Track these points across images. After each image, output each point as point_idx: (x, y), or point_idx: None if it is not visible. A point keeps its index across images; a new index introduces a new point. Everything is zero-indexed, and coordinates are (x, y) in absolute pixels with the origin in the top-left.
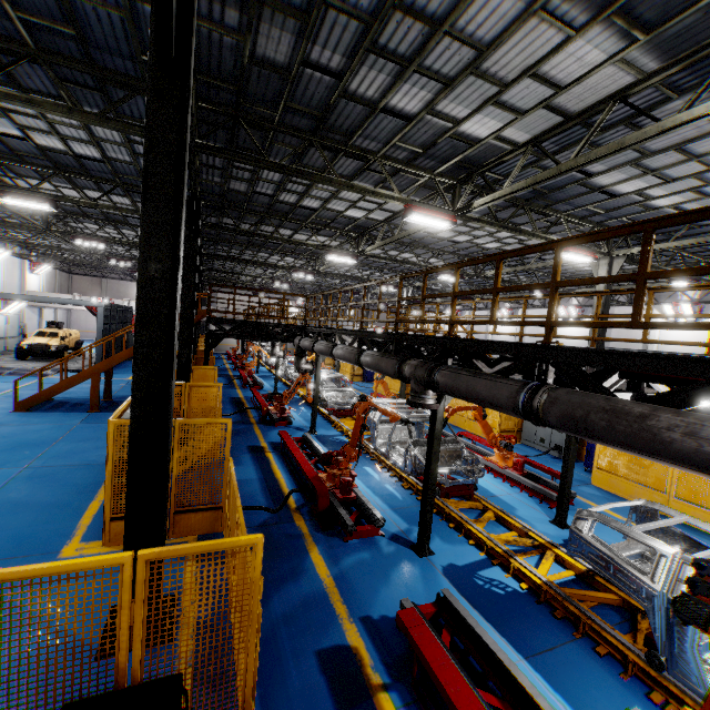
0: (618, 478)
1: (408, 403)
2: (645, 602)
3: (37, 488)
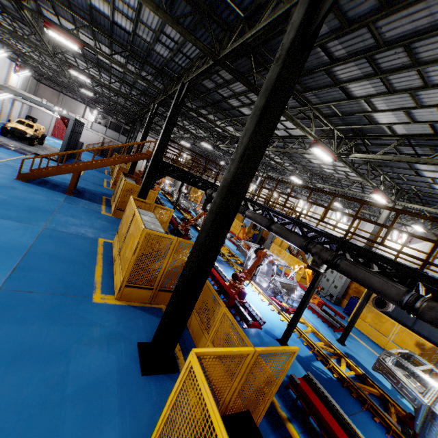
0: (364, 323)
1: (310, 268)
2: (415, 406)
3: (58, 246)
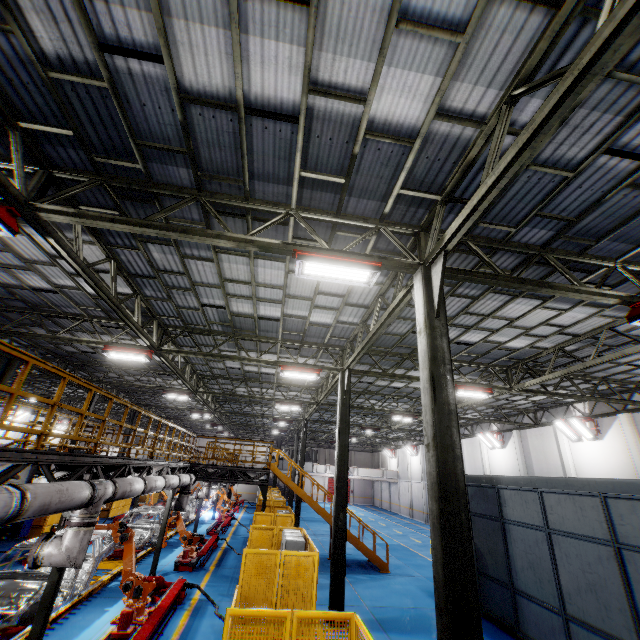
0: None
1: None
2: None
3: None
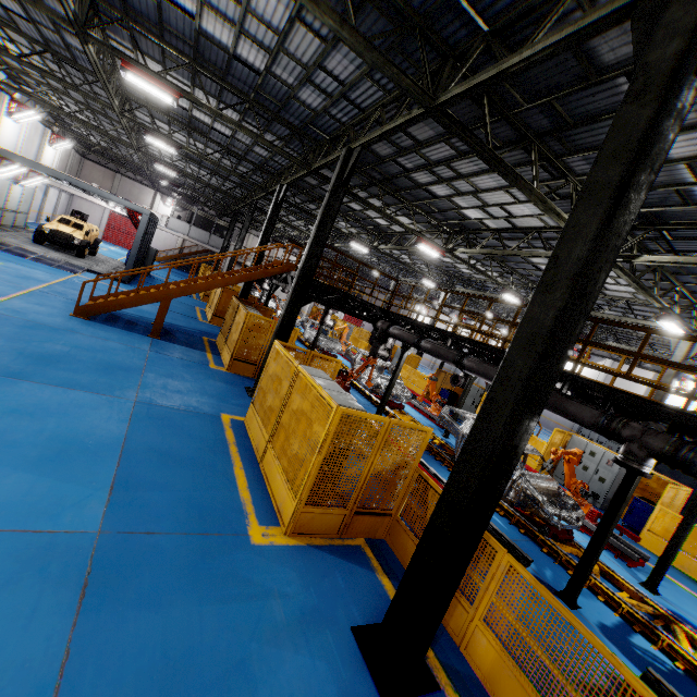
0: None
1: (624, 465)
2: None
3: (166, 434)
